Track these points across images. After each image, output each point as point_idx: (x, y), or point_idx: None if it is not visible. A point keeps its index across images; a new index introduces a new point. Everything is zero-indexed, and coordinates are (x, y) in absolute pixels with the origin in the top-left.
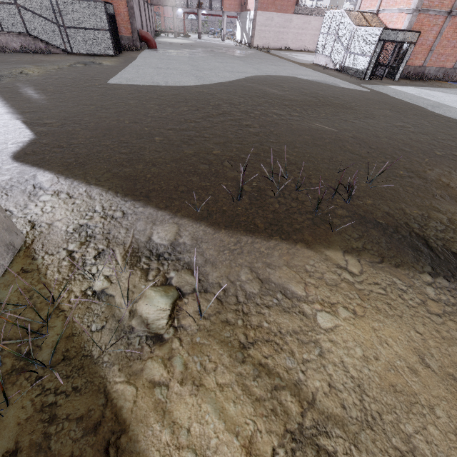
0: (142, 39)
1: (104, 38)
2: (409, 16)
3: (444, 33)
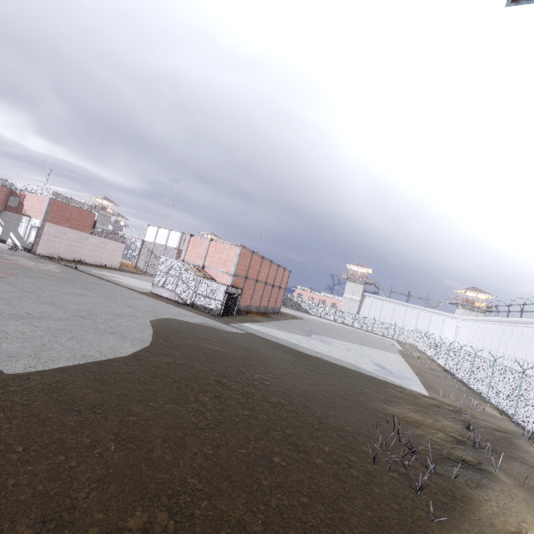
0: None
1: None
2: (231, 277)
3: (245, 287)
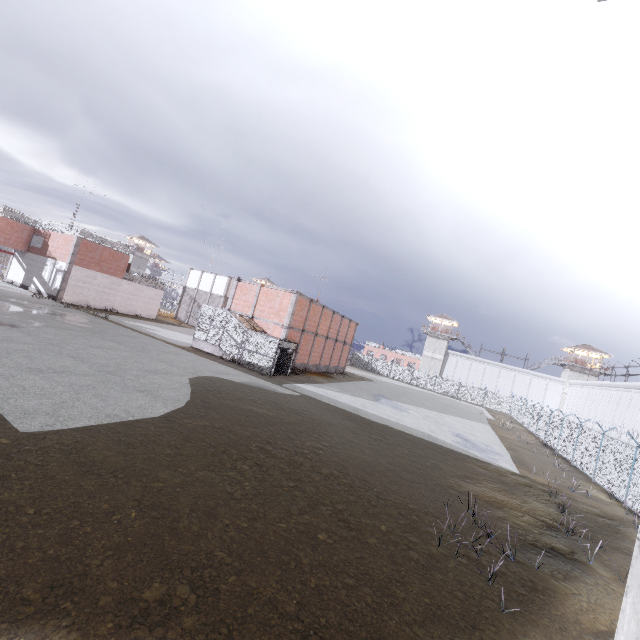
0: None
1: None
2: (285, 330)
3: (301, 342)
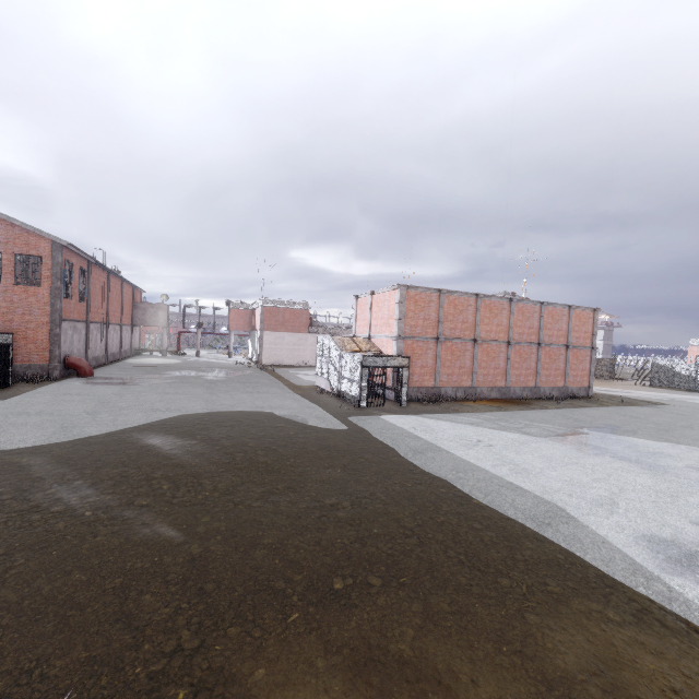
0: (69, 366)
1: None
2: (395, 342)
3: (442, 355)
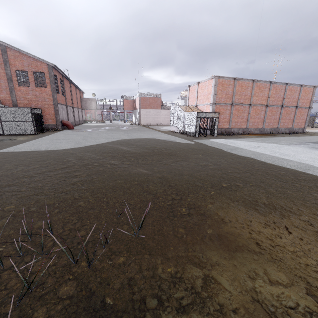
0: (64, 125)
1: (28, 125)
2: (211, 106)
3: (233, 112)
